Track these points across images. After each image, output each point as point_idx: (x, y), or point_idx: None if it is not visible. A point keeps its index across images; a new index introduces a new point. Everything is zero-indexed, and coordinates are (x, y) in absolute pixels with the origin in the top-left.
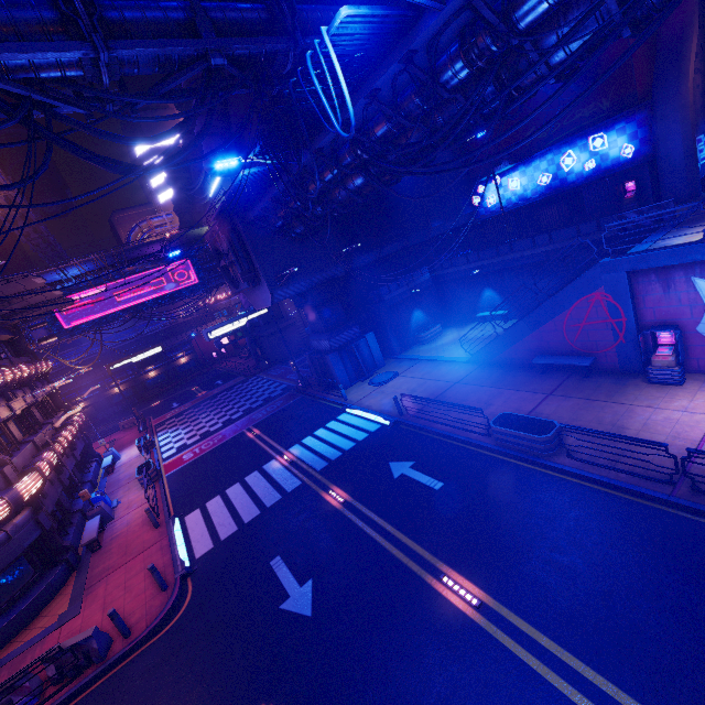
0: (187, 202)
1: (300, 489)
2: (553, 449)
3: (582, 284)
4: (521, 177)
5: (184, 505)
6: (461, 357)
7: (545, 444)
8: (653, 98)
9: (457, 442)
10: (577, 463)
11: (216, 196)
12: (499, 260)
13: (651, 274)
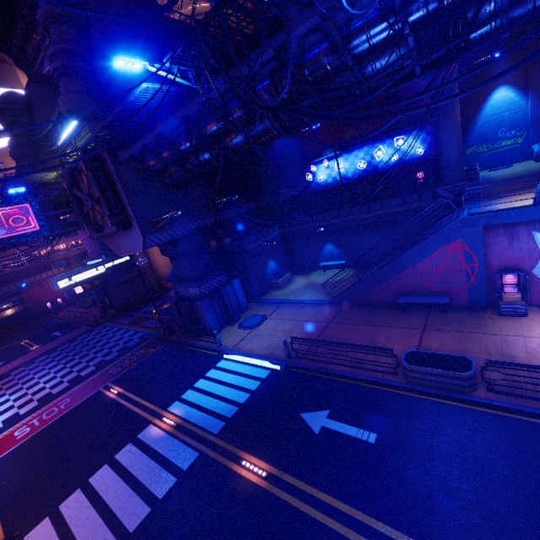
0: (28, 147)
1: (199, 464)
2: (475, 384)
3: (443, 236)
4: (344, 162)
5: (21, 514)
6: (321, 299)
7: (469, 380)
8: (437, 116)
9: (363, 382)
10: (501, 396)
11: (78, 132)
12: (340, 221)
13: (500, 229)
